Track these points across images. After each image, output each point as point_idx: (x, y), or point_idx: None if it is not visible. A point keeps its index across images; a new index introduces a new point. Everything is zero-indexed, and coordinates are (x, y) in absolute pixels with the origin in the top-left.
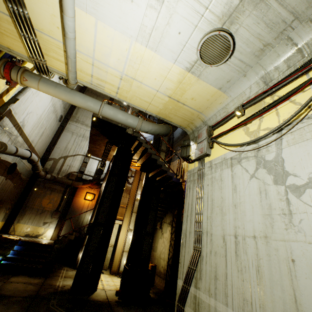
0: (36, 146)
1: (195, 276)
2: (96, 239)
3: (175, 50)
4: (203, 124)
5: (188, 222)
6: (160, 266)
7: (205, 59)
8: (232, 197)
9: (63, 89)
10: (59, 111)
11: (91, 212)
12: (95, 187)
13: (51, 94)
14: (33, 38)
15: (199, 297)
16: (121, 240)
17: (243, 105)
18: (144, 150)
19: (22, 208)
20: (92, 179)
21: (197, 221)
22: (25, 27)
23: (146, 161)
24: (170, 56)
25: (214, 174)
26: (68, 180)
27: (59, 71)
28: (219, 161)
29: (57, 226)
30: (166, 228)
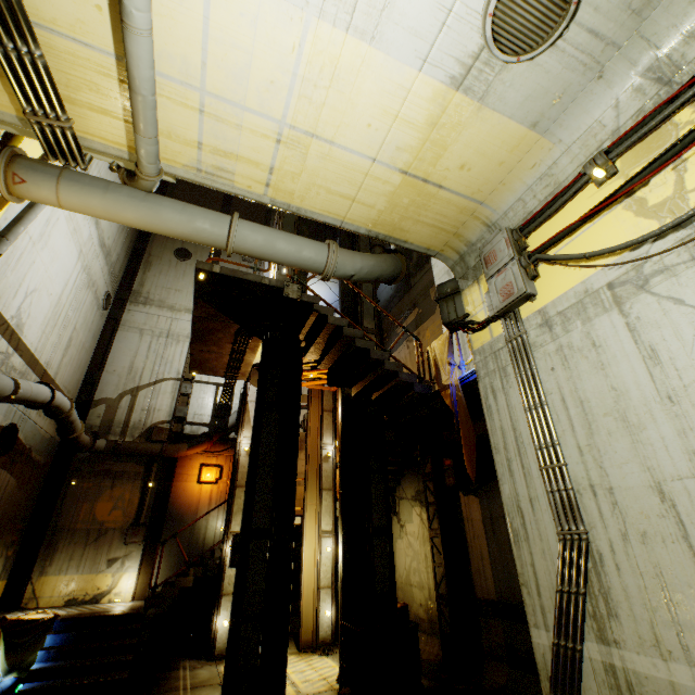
0: (58, 375)
1: (589, 611)
2: (258, 572)
3: (425, 28)
4: (489, 232)
5: (518, 475)
6: (415, 605)
7: (504, 43)
8: (652, 379)
9: (125, 194)
10: (101, 283)
11: (220, 511)
12: (218, 449)
13: (96, 213)
14: (31, 49)
15: (627, 668)
16: (309, 563)
17: (607, 150)
18: (332, 334)
19: (47, 537)
20: (210, 431)
21: (548, 466)
22: (4, 15)
23: (342, 359)
24: (410, 49)
25: (566, 337)
26: (151, 445)
27: (108, 148)
28: (571, 303)
29: (144, 562)
30: (410, 511)
